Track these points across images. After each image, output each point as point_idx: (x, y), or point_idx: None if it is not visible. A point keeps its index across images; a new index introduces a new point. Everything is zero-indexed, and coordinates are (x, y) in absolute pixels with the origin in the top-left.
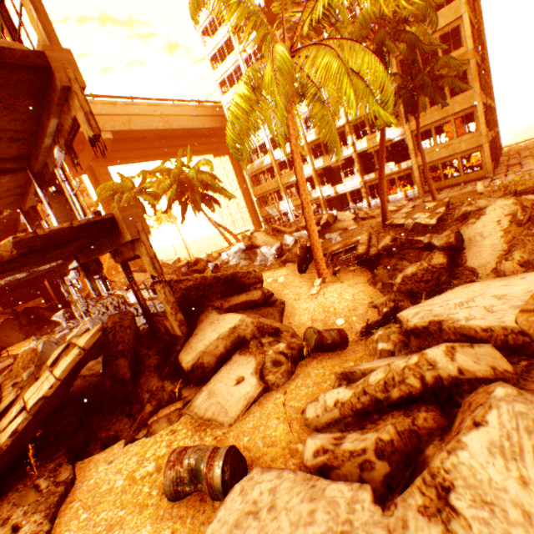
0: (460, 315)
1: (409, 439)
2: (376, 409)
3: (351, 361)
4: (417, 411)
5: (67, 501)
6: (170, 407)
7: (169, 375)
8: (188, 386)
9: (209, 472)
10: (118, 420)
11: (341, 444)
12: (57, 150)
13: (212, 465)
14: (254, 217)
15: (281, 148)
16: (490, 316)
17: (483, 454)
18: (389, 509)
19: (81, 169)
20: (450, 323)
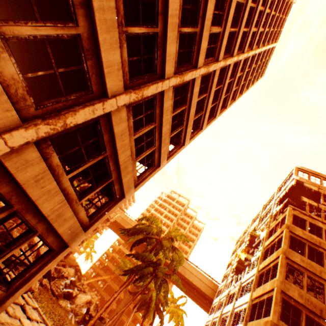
0: None
1: None
2: None
3: None
4: None
5: None
6: None
7: None
8: None
9: None
10: None
11: None
12: None
13: None
14: None
15: None
16: None
17: None
18: None
19: None
20: None
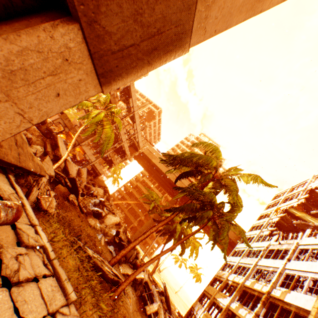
0: None
1: None
2: None
3: None
4: None
5: None
6: None
7: None
8: None
9: None
10: None
11: None
12: None
13: None
14: None
15: (235, 275)
16: None
17: None
18: None
19: None
20: None
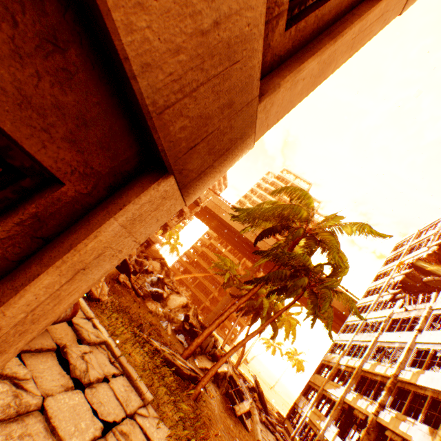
0: None
1: None
2: None
3: None
4: None
5: None
6: None
7: None
8: None
9: None
10: None
11: None
12: None
13: None
14: None
15: (349, 357)
16: None
17: None
18: None
19: None
20: None
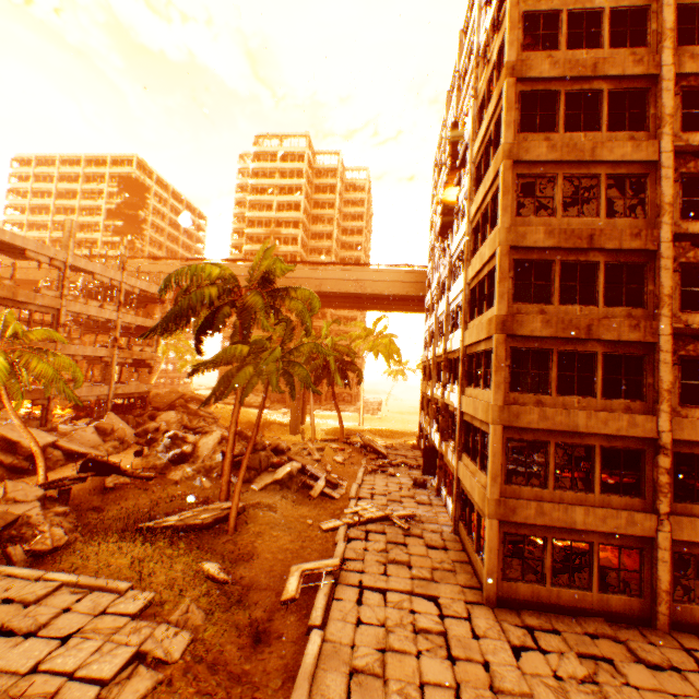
0: None
1: None
2: None
3: None
4: None
5: None
6: None
7: None
8: None
9: None
10: None
11: None
12: None
13: None
14: None
15: (431, 348)
16: None
17: None
18: None
19: None
20: None
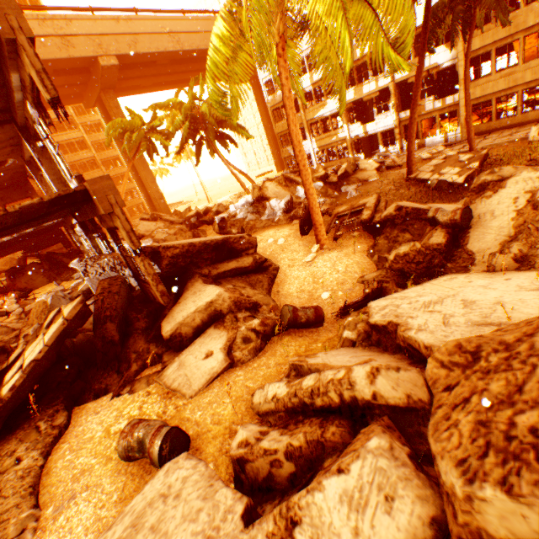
0: (416, 322)
1: (315, 448)
2: (303, 410)
3: (320, 342)
4: (330, 424)
5: (60, 442)
6: (153, 368)
7: (155, 339)
8: (169, 351)
9: (151, 448)
10: (109, 375)
11: (261, 441)
12: (30, 106)
13: (153, 442)
14: (277, 157)
15: (307, 76)
16: (439, 331)
17: (334, 499)
18: (247, 527)
19: (91, 102)
20: (402, 331)
